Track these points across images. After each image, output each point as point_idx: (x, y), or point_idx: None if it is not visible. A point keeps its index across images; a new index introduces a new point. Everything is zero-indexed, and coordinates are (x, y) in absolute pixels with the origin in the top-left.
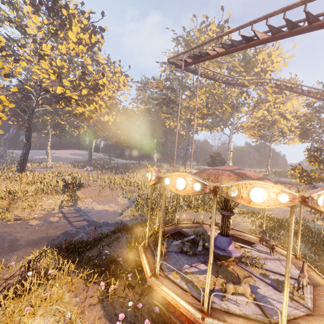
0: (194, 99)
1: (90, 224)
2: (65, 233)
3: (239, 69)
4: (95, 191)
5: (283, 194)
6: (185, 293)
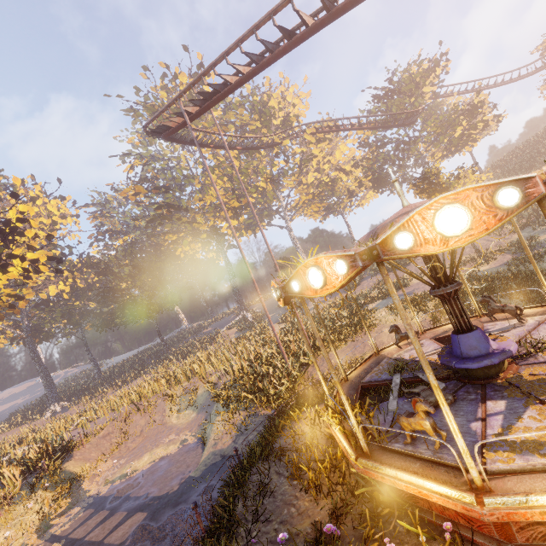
0: (210, 191)
1: (153, 510)
2: None
3: (254, 125)
4: (112, 437)
5: None
6: None
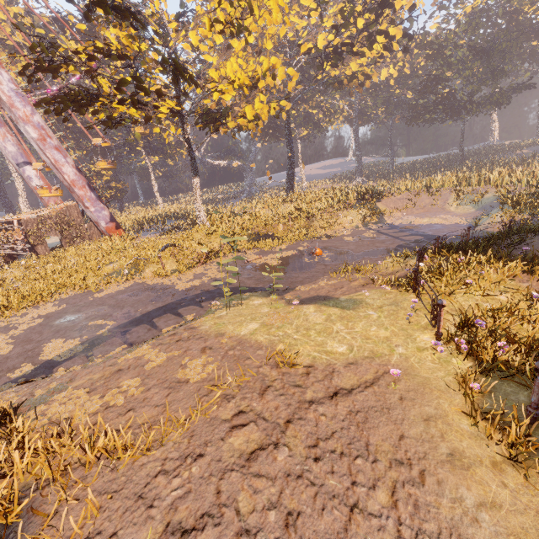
0: None
1: (428, 238)
2: (401, 246)
3: None
4: (404, 201)
5: None
6: None
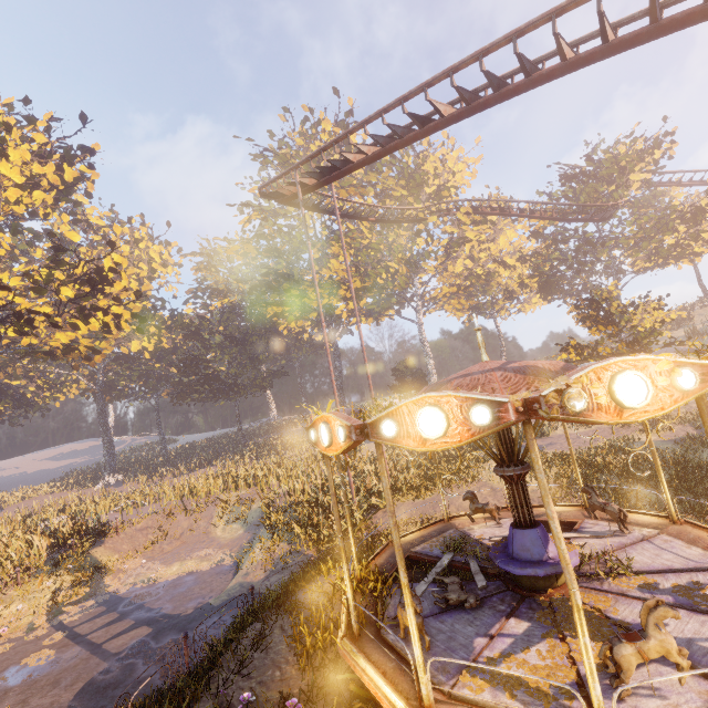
0: (330, 264)
1: (159, 628)
2: (89, 690)
3: (399, 192)
4: (149, 532)
5: (681, 370)
6: None
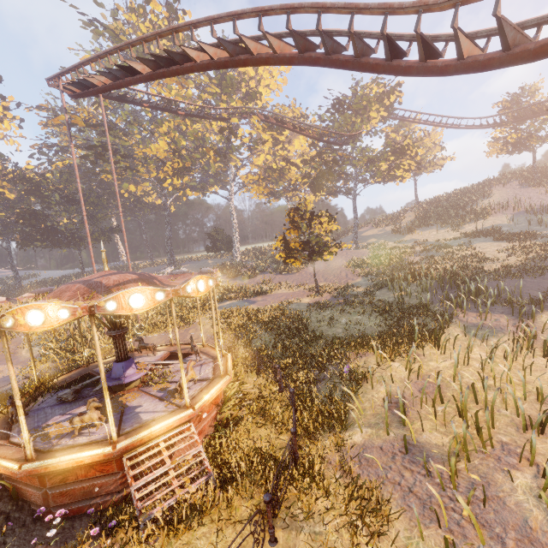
0: (152, 145)
1: None
2: None
3: (214, 89)
4: None
5: (63, 310)
6: (19, 451)
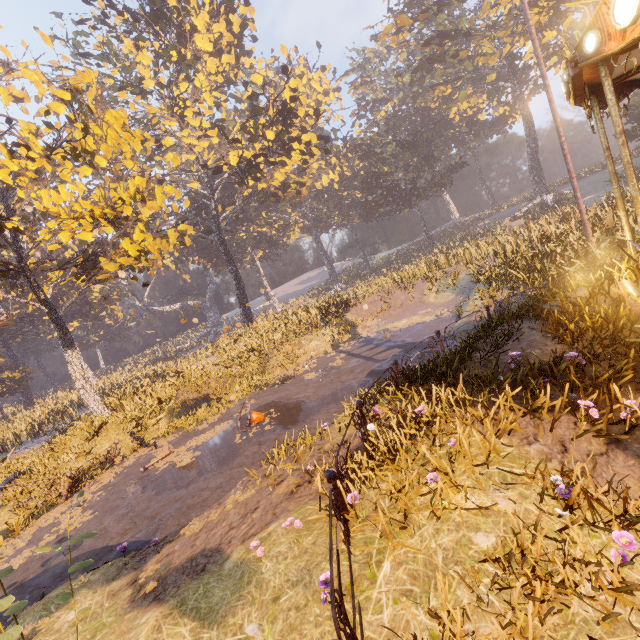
0: None
1: (407, 349)
2: (373, 373)
3: None
4: (377, 304)
5: None
6: None
